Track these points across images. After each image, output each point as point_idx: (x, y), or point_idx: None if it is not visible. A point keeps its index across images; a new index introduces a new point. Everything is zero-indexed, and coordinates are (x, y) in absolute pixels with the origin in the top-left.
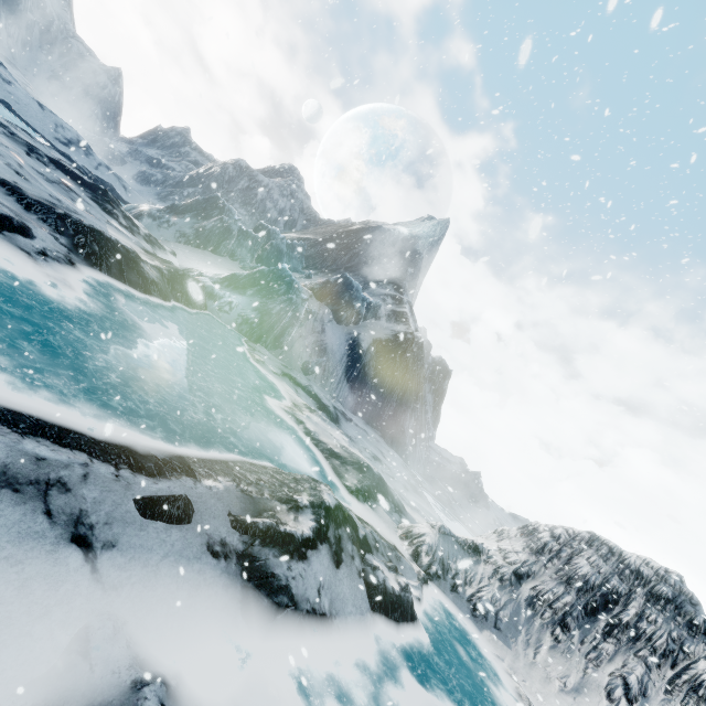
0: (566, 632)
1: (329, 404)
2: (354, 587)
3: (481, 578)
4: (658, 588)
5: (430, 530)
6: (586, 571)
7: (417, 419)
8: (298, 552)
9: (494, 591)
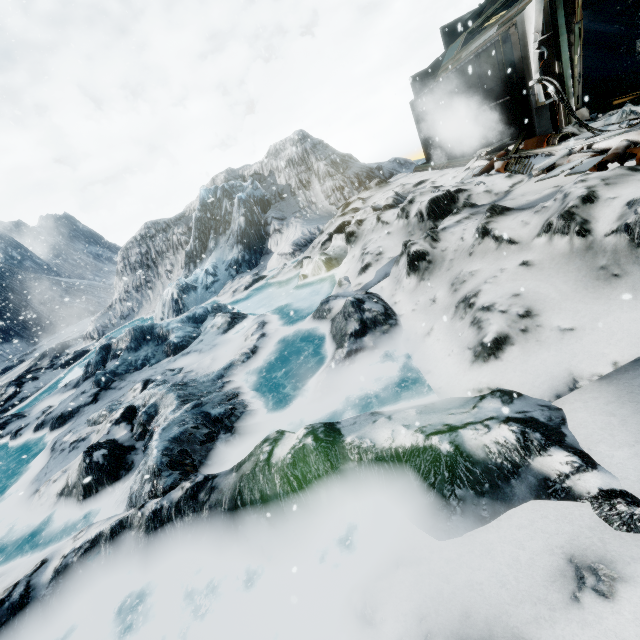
0: (151, 282)
1: (7, 365)
2: (52, 374)
3: (121, 309)
4: (149, 233)
5: (90, 326)
6: (135, 259)
7: (68, 292)
8: (17, 394)
9: (127, 306)
